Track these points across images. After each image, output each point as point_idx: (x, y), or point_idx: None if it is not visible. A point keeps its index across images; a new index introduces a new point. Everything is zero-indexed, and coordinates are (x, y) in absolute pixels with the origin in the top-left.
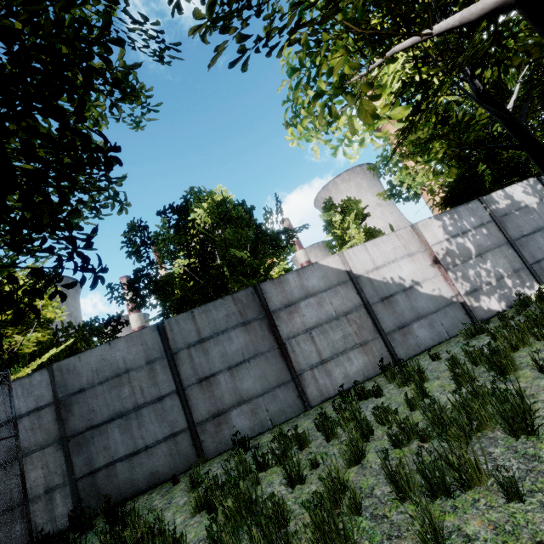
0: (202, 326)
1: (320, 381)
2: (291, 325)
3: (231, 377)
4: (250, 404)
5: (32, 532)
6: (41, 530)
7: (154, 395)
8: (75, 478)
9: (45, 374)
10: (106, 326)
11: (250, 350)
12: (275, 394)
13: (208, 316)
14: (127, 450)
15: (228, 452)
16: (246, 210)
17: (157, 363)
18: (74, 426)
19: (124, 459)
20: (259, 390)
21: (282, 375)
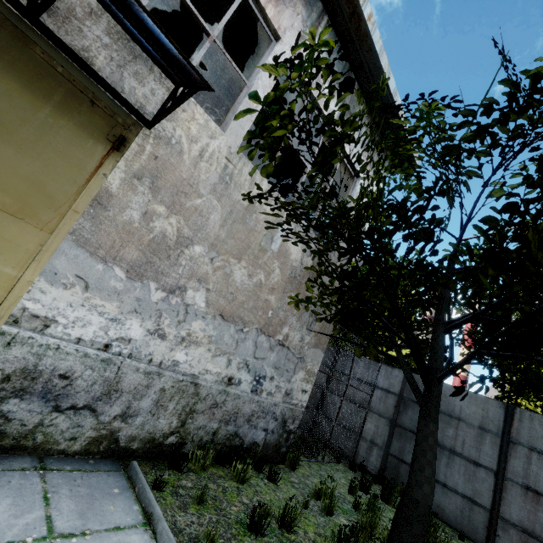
0: None
1: None
2: None
3: None
4: None
5: (355, 454)
6: (363, 460)
7: (471, 455)
8: (388, 451)
9: (401, 373)
10: None
11: None
12: None
13: None
14: None
15: None
16: None
17: (489, 435)
18: (403, 420)
19: None
20: None
21: None
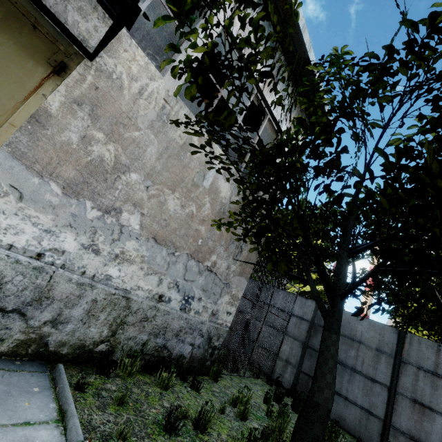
0: None
1: None
2: None
3: None
4: None
5: (273, 371)
6: (279, 377)
7: (369, 373)
8: (300, 369)
9: (313, 304)
10: None
11: None
12: None
13: None
14: None
15: None
16: None
17: (384, 355)
18: (313, 343)
19: None
20: None
21: None
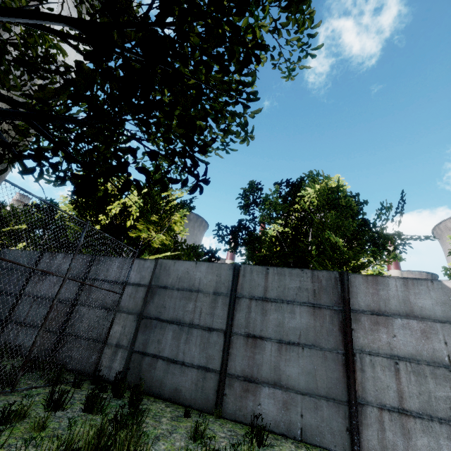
0: (271, 286)
1: (389, 433)
2: (372, 338)
3: (277, 352)
4: (285, 393)
5: (98, 367)
6: (99, 370)
7: (207, 323)
8: (133, 349)
9: (153, 263)
10: (205, 254)
11: (309, 336)
12: (319, 405)
13: (280, 280)
14: (170, 354)
15: (242, 426)
16: (357, 203)
17: (221, 297)
18: (150, 310)
19: (165, 360)
20: (302, 386)
21: (336, 388)
